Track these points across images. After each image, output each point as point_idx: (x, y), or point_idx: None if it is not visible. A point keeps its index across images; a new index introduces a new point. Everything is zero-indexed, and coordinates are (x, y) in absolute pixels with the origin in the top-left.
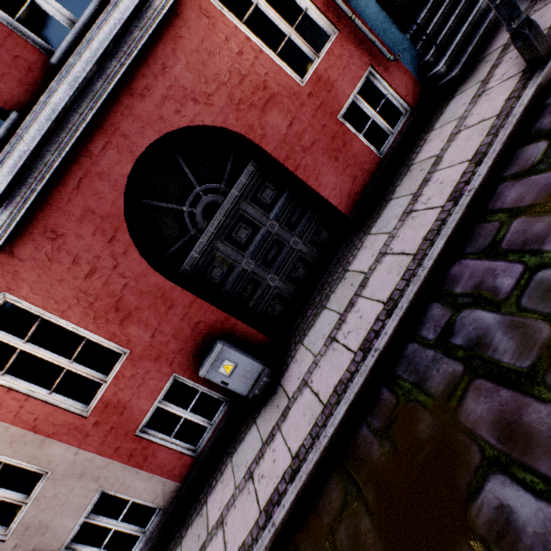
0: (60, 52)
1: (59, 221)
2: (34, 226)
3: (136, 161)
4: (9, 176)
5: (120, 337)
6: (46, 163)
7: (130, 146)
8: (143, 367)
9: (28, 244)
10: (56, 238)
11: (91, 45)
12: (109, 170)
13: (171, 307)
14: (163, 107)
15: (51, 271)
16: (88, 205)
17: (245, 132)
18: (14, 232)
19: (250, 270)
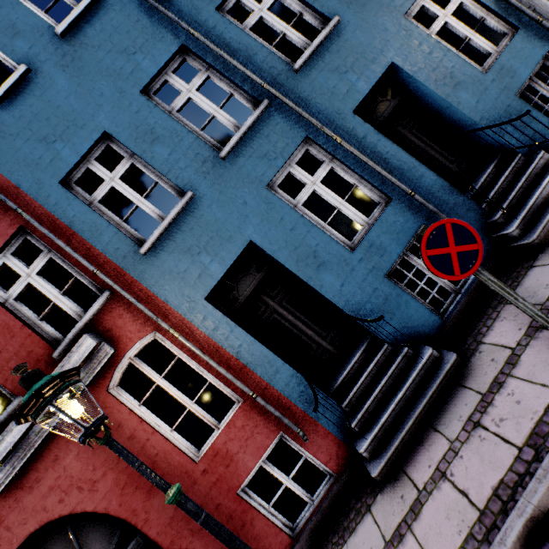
0: None
1: None
2: None
3: (16, 548)
4: None
5: None
6: None
7: (11, 537)
8: None
9: None
10: None
11: None
12: None
13: None
14: (49, 496)
15: None
16: None
17: (128, 516)
18: None
19: None
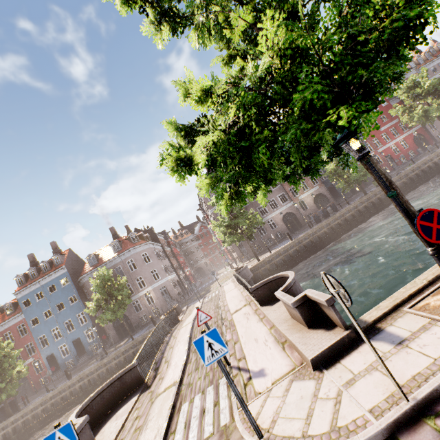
0: None
1: None
2: None
3: None
4: None
5: None
6: None
7: None
8: None
9: None
10: None
11: None
12: None
13: None
14: None
15: None
16: None
17: (28, 377)
18: None
19: (21, 392)
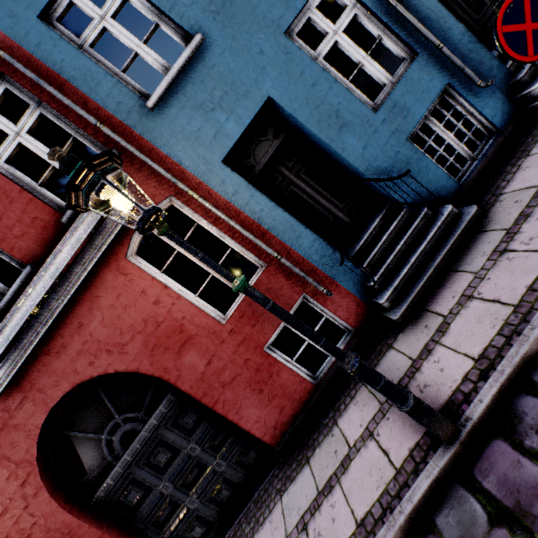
0: None
1: None
2: None
3: (51, 409)
4: None
5: None
6: None
7: (45, 398)
8: None
9: None
10: None
11: (5, 330)
12: (25, 421)
13: None
14: (78, 360)
15: None
16: (4, 453)
17: (160, 374)
18: None
19: (167, 493)
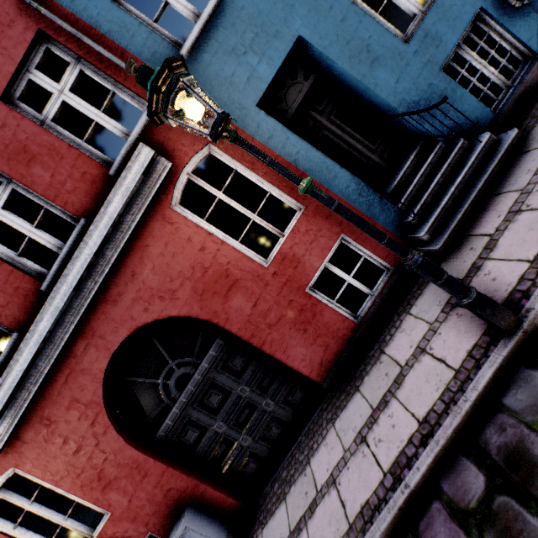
0: (48, 280)
1: (52, 410)
2: (34, 416)
3: (112, 354)
4: (9, 390)
5: (102, 501)
6: (40, 369)
7: (106, 344)
8: (122, 526)
9: (30, 429)
10: (50, 424)
11: (68, 279)
12: (90, 366)
13: (145, 476)
14: (133, 307)
15: (47, 450)
16: (74, 395)
17: (210, 318)
18: (19, 421)
19: (222, 432)
